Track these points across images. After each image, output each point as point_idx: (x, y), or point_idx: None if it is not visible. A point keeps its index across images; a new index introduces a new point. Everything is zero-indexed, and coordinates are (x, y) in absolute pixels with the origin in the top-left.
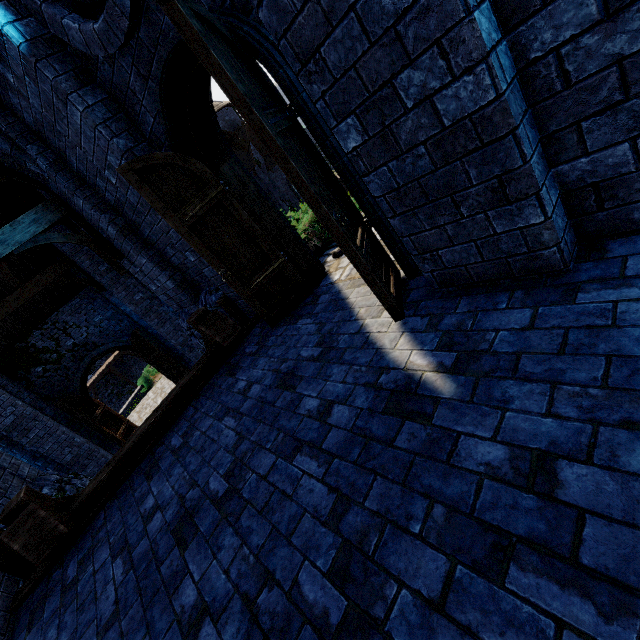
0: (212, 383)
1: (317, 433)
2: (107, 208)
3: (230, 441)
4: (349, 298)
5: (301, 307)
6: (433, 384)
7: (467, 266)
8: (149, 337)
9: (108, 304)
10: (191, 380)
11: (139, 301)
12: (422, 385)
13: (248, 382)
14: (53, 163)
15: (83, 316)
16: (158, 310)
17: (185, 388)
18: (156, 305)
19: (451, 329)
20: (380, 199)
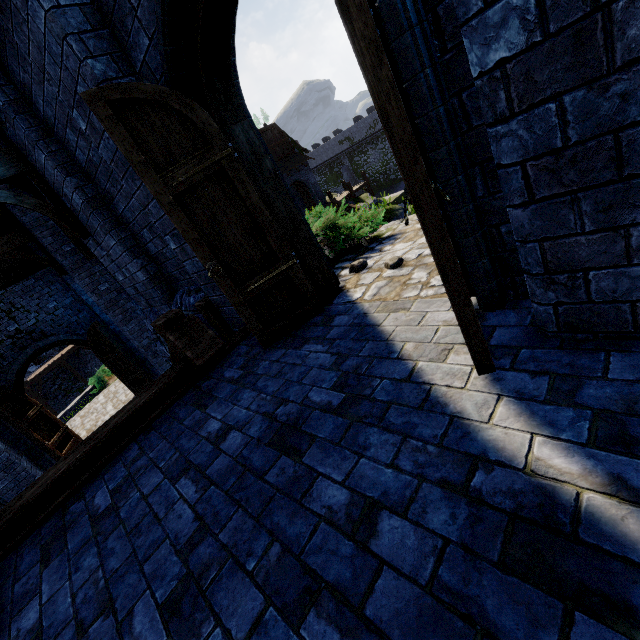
0: (171, 413)
1: (350, 569)
2: (76, 170)
3: (183, 529)
4: (383, 325)
5: (307, 327)
6: (619, 527)
7: (637, 303)
8: (109, 334)
9: (68, 290)
10: (143, 405)
11: (104, 292)
12: (588, 522)
13: (224, 424)
14: (14, 102)
15: (35, 299)
16: (125, 305)
17: (132, 415)
18: (123, 299)
19: (612, 408)
20: (512, 169)
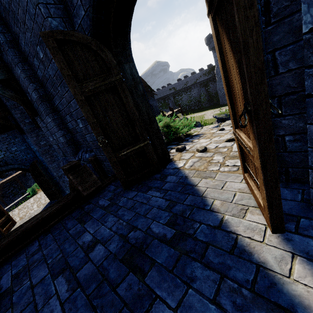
0: (63, 223)
1: None
2: (36, 80)
3: None
4: (198, 185)
5: (151, 180)
6: None
7: None
8: (42, 167)
9: (24, 142)
10: (47, 216)
11: (42, 145)
12: None
13: (94, 238)
14: (9, 41)
15: (5, 145)
16: (52, 153)
17: (39, 222)
18: (52, 150)
19: None
20: None
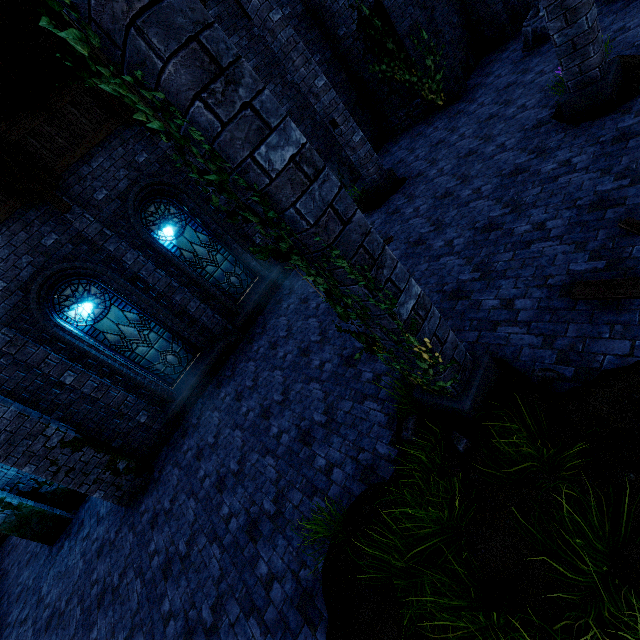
0: None
1: None
2: None
3: None
4: None
5: None
6: None
7: None
8: None
9: None
10: None
11: None
12: None
13: None
14: None
15: None
16: None
17: None
18: None
19: None
20: None
